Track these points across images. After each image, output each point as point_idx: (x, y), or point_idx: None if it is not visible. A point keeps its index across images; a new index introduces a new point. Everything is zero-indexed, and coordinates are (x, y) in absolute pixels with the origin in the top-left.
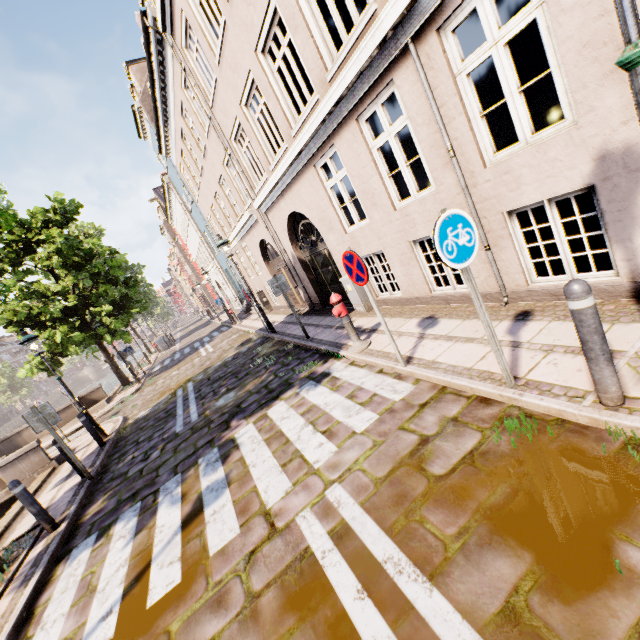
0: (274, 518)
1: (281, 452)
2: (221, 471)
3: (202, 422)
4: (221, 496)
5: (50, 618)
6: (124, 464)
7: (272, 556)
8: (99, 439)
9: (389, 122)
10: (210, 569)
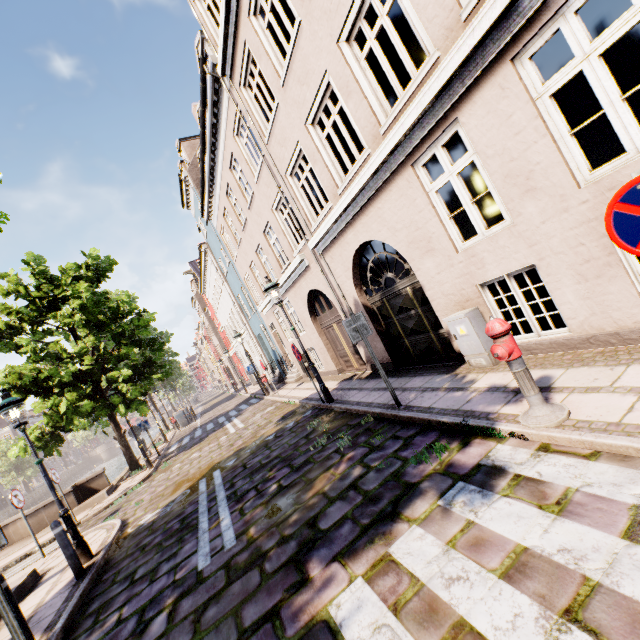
0: None
1: None
2: None
3: (245, 553)
4: None
5: None
6: (100, 636)
7: None
8: (76, 565)
9: (588, 37)
10: None
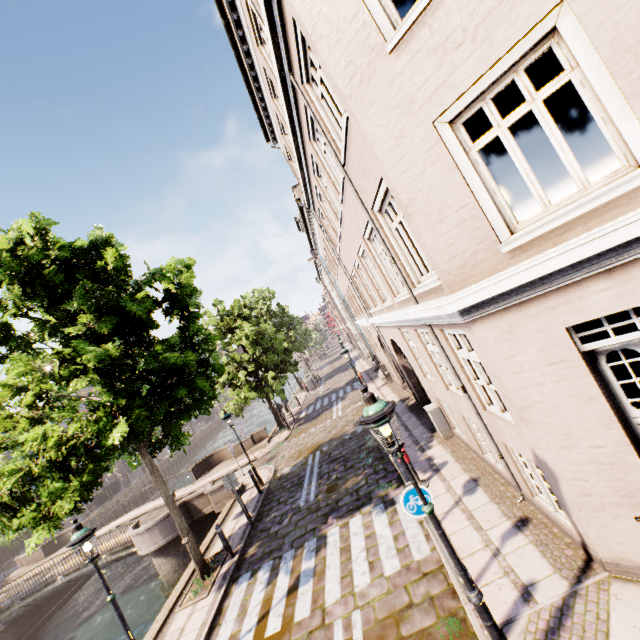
0: (325, 615)
1: (344, 565)
2: (313, 561)
3: (314, 505)
4: (308, 582)
5: (228, 617)
6: (269, 519)
7: (317, 639)
8: (259, 489)
9: (432, 342)
10: (292, 630)
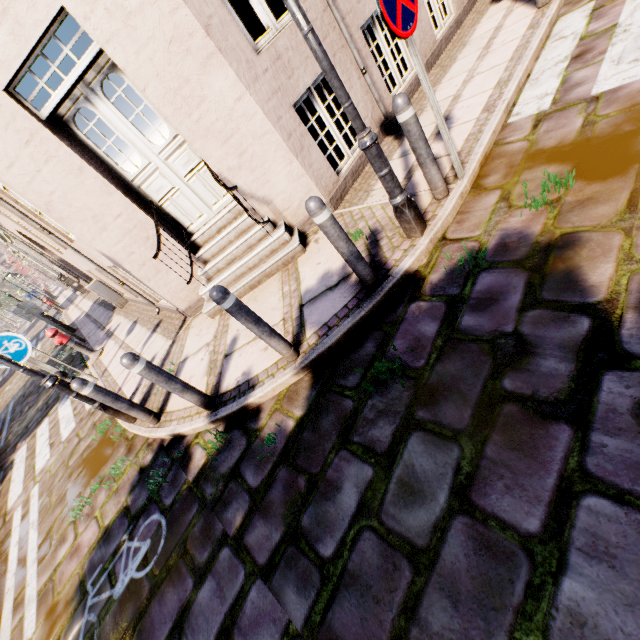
0: (7, 516)
1: (28, 466)
2: None
3: (4, 448)
4: None
5: None
6: None
7: None
8: None
9: None
10: None
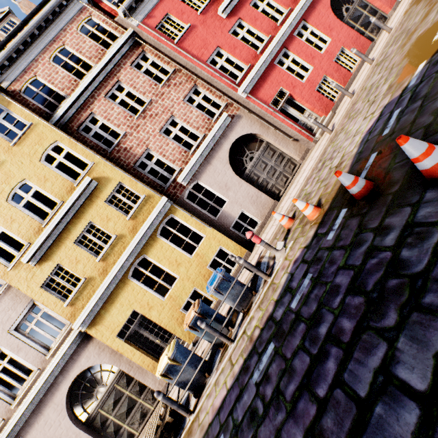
0: None
1: None
2: None
3: None
4: None
5: None
6: None
7: None
8: None
9: None
10: None
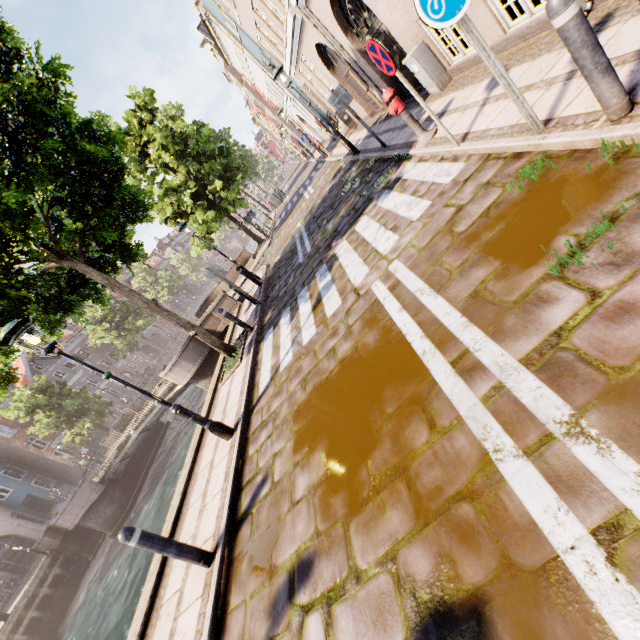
0: (359, 291)
1: (363, 253)
2: (329, 276)
3: (314, 251)
4: (330, 290)
5: (265, 361)
6: (275, 291)
7: (358, 308)
8: (256, 282)
9: None
10: (328, 323)
